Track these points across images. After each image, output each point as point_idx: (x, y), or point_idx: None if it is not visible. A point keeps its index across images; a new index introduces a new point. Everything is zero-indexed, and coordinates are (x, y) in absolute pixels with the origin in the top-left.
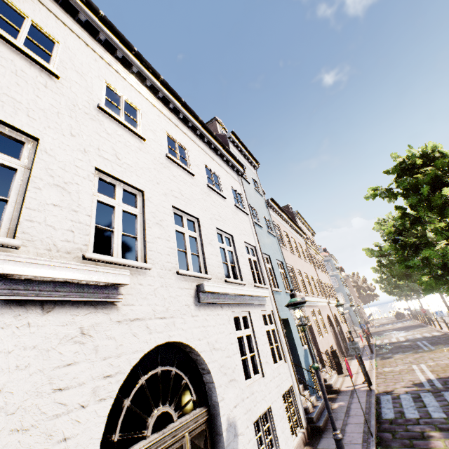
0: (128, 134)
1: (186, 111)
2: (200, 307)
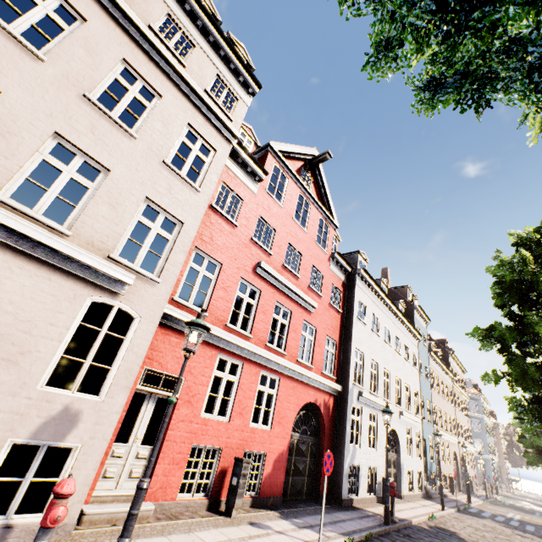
0: (388, 347)
1: (403, 316)
2: (399, 420)
